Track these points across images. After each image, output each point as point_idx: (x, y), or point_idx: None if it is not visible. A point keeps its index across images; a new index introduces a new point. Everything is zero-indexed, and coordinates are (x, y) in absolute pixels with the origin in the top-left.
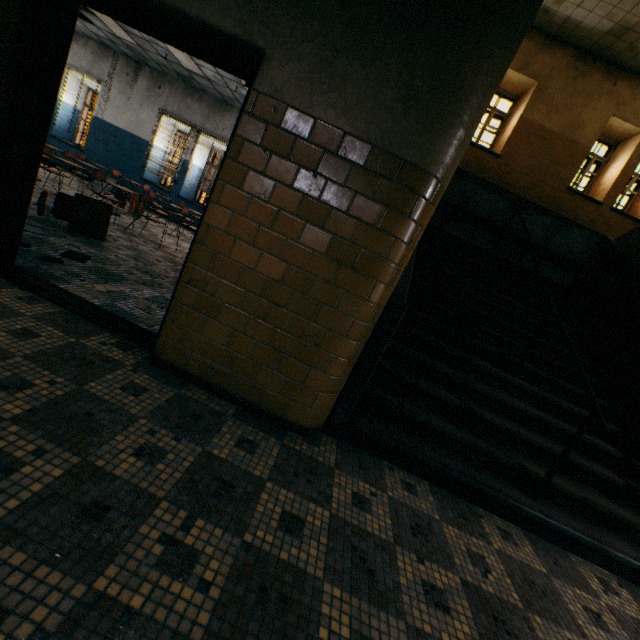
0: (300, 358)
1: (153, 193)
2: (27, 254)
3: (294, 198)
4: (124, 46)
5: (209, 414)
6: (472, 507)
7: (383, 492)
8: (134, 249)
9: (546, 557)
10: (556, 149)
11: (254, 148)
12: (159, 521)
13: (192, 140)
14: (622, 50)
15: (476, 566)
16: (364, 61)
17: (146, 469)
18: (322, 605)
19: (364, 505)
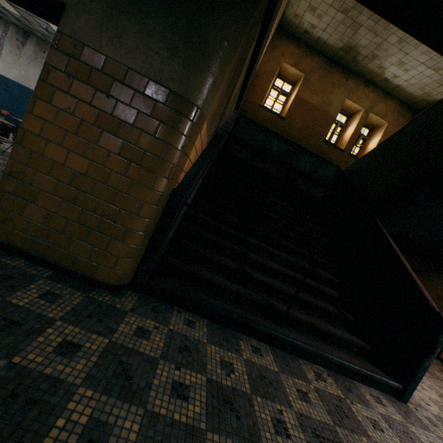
0: (103, 232)
1: None
2: None
3: (93, 112)
4: (13, 17)
5: (22, 276)
6: (237, 334)
7: (166, 326)
8: (5, 165)
9: (282, 362)
10: (317, 116)
11: (60, 73)
12: None
13: None
14: (349, 60)
15: (224, 370)
16: (139, 19)
17: None
18: (70, 403)
19: (145, 335)
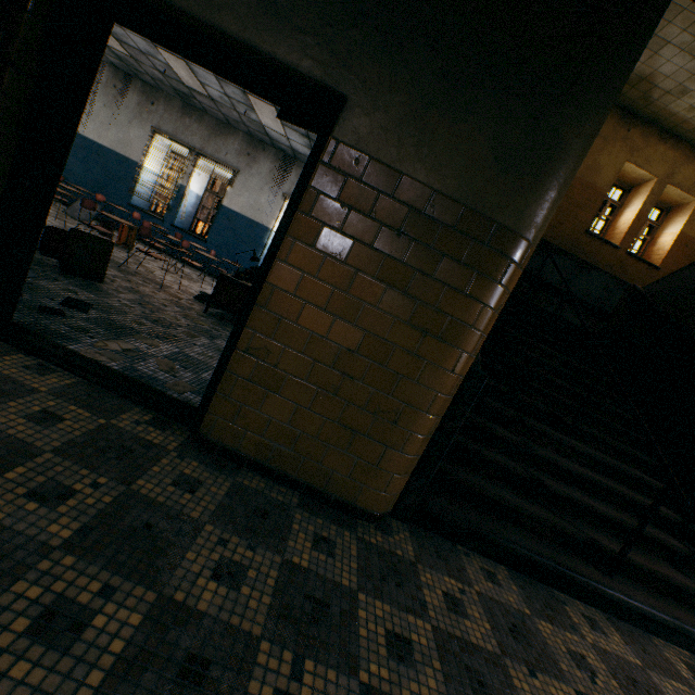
0: (375, 437)
1: (148, 223)
2: (21, 305)
3: (374, 259)
4: (113, 55)
5: (274, 507)
6: (552, 592)
7: (470, 587)
8: (135, 291)
9: (634, 645)
10: (574, 191)
11: (331, 202)
12: (266, 671)
13: (190, 164)
14: (636, 98)
15: (581, 670)
16: (457, 115)
17: (231, 596)
18: None
19: (458, 608)
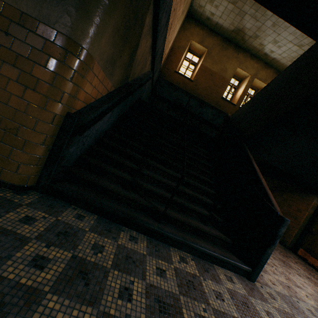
0: (7, 142)
1: None
2: None
3: None
4: None
5: None
6: (121, 227)
7: (55, 217)
8: None
9: (153, 248)
10: (216, 80)
11: None
12: None
13: None
14: (239, 39)
15: (94, 250)
16: None
17: None
18: None
19: (30, 221)
